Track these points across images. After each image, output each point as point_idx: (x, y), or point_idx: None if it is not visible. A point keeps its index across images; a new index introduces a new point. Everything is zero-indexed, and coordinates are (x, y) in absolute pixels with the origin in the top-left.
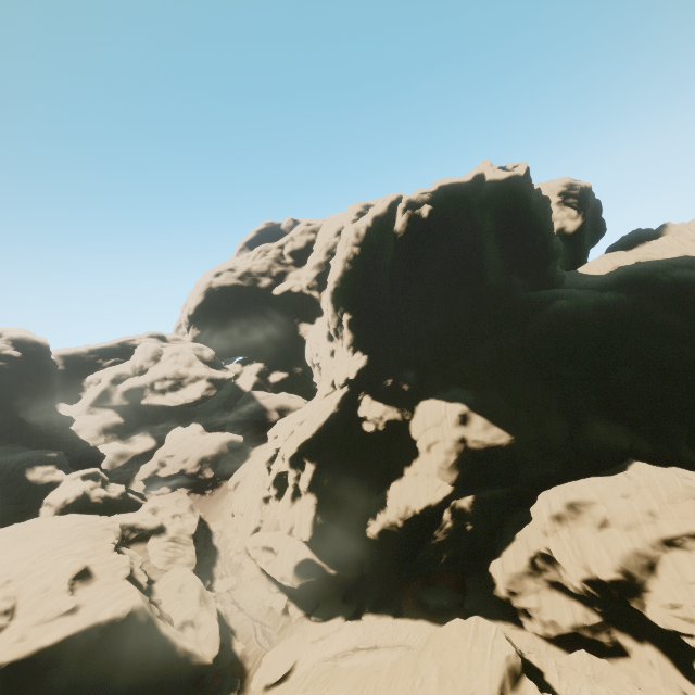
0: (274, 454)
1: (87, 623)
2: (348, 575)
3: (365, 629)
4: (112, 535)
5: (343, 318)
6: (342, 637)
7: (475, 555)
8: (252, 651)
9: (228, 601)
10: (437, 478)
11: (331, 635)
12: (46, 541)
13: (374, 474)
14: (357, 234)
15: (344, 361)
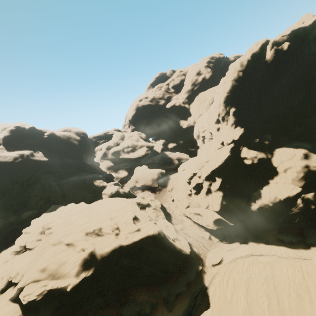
0: (191, 176)
1: (146, 235)
2: (239, 226)
3: (252, 248)
4: (136, 205)
5: (231, 110)
6: (242, 250)
7: (312, 220)
8: (201, 251)
9: (182, 233)
10: (291, 184)
11: (235, 249)
12: (116, 206)
13: (250, 183)
14: (241, 64)
15: (229, 132)
